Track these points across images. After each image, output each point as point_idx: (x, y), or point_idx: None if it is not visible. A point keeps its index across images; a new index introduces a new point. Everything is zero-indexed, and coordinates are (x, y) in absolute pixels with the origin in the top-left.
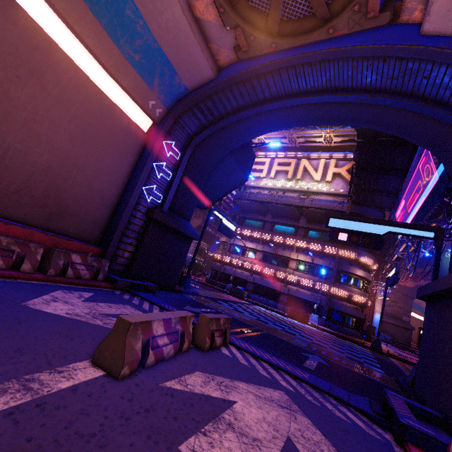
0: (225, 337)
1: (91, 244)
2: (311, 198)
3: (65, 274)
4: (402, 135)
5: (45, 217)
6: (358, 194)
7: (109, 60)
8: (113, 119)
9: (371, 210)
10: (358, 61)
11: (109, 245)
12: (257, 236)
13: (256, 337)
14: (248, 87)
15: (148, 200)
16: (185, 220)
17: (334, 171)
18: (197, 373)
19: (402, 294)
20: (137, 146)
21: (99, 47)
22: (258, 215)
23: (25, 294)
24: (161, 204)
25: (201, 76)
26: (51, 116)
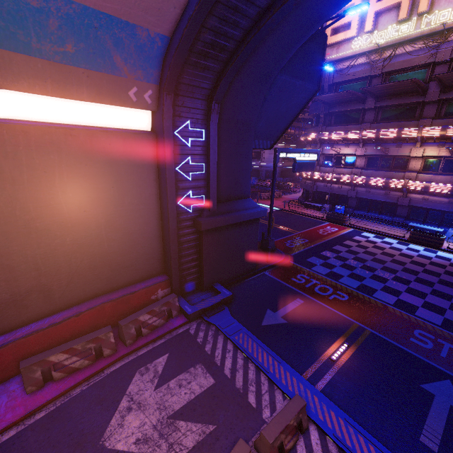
0: (301, 427)
1: (157, 275)
2: (451, 40)
3: (142, 334)
4: None
5: (106, 282)
6: None
7: (44, 83)
8: (103, 150)
9: None
10: None
11: (172, 275)
12: (354, 138)
13: (351, 367)
14: None
15: (190, 210)
16: (243, 201)
17: None
18: None
19: None
20: (148, 157)
21: (20, 78)
22: (351, 103)
23: (106, 409)
24: (206, 204)
25: (171, 2)
26: (42, 202)
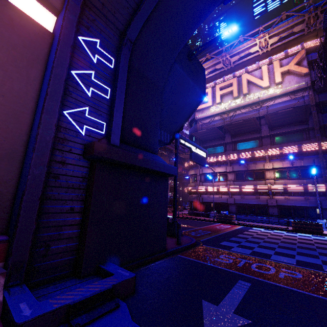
0: None
1: None
2: (264, 106)
3: None
4: None
5: None
6: (324, 78)
7: None
8: None
9: None
10: None
11: (15, 229)
12: (223, 160)
13: None
14: None
15: (81, 131)
16: (150, 153)
17: (281, 70)
18: None
19: None
20: (35, 50)
21: None
22: (216, 140)
23: None
24: (107, 136)
25: None
26: None
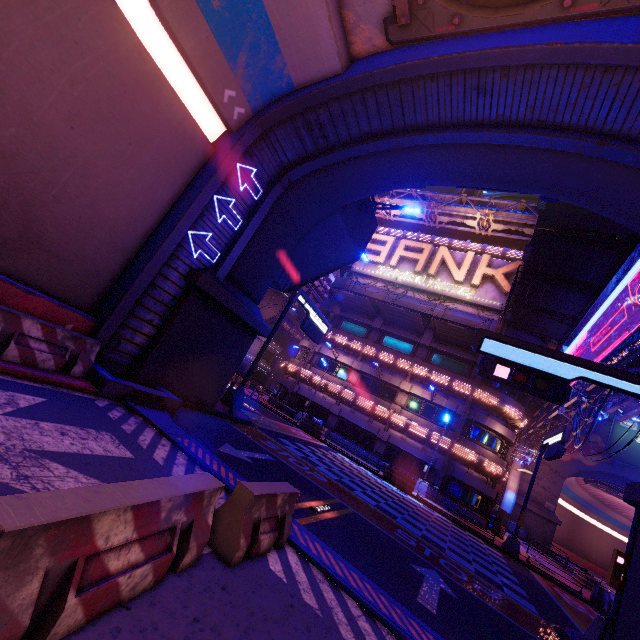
0: (281, 532)
1: (77, 309)
2: (444, 305)
3: (1, 353)
4: (630, 223)
5: None
6: (516, 311)
7: None
8: (156, 103)
9: (530, 338)
10: (594, 76)
11: (109, 317)
12: (356, 348)
13: (335, 524)
14: (392, 100)
15: (194, 254)
16: (251, 301)
17: (485, 272)
18: None
19: (550, 468)
20: (191, 161)
21: None
22: (362, 316)
23: None
24: (215, 266)
25: (319, 65)
26: (35, 59)
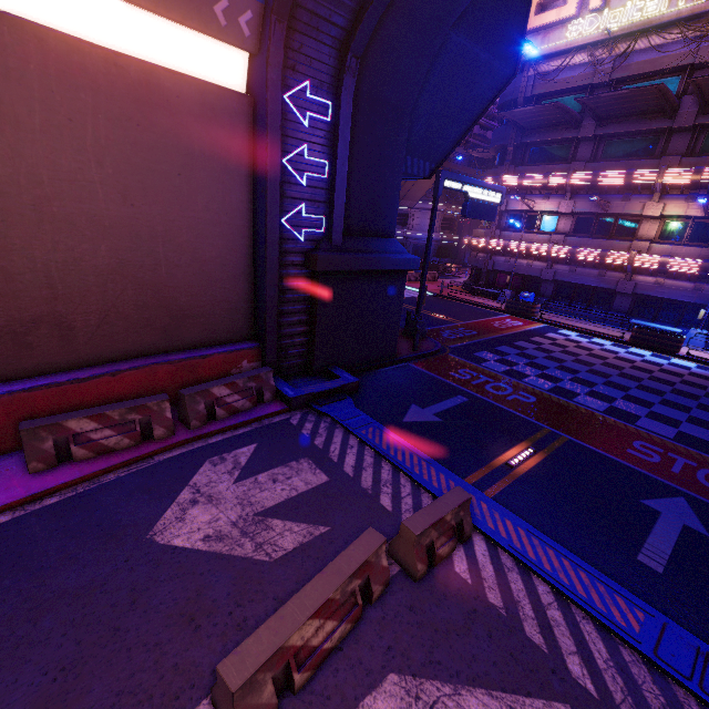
0: (462, 532)
1: (242, 341)
2: None
3: (215, 417)
4: None
5: (161, 336)
6: None
7: None
8: (167, 105)
9: None
10: None
11: (266, 340)
12: (558, 184)
13: (537, 476)
14: None
15: (300, 238)
16: (383, 240)
17: None
18: (389, 680)
19: None
20: (239, 136)
21: None
22: (558, 129)
23: (157, 500)
24: (327, 233)
25: None
26: (64, 173)
